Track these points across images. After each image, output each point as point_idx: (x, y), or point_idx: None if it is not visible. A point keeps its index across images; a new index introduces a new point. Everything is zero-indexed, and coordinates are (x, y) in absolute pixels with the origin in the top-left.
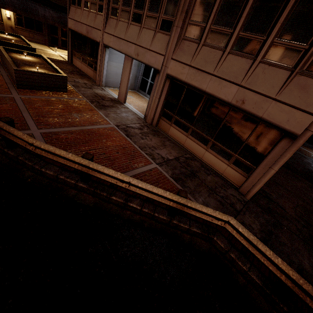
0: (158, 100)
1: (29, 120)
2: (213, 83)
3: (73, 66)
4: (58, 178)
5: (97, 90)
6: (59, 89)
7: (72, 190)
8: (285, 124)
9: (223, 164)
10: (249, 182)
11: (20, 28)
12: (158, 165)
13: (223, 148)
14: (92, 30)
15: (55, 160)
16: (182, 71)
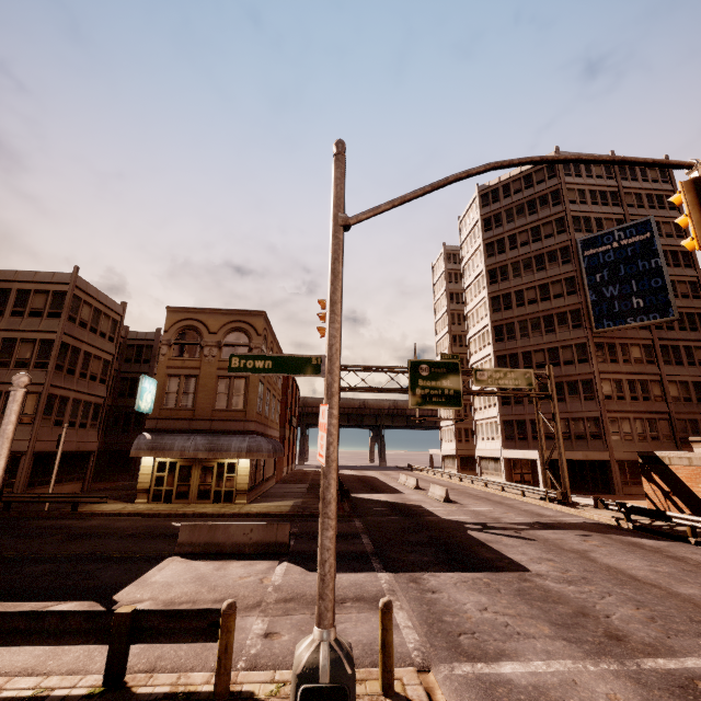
0: None
1: None
2: None
3: None
4: None
5: None
6: None
7: None
8: (19, 449)
9: None
10: (15, 492)
11: None
12: None
13: None
14: None
15: None
16: None
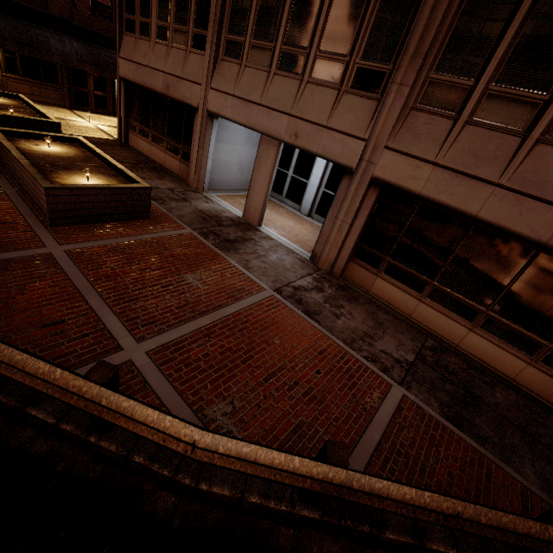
0: (348, 228)
1: (108, 318)
2: (500, 203)
3: (133, 151)
4: (243, 502)
5: (199, 203)
6: (134, 215)
7: (282, 528)
8: None
9: (515, 360)
10: None
11: (13, 77)
12: (403, 388)
13: (517, 329)
14: (179, 82)
15: (251, 473)
16: (413, 173)
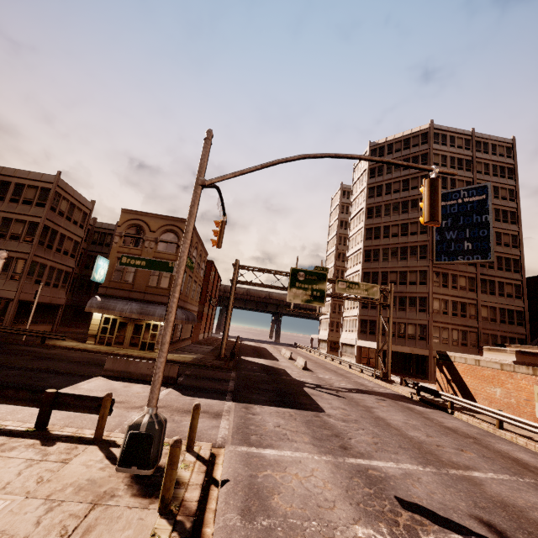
0: None
1: None
2: None
3: None
4: None
5: None
6: None
7: None
8: (9, 297)
9: None
10: (4, 325)
11: None
12: None
13: None
14: None
15: None
16: None
